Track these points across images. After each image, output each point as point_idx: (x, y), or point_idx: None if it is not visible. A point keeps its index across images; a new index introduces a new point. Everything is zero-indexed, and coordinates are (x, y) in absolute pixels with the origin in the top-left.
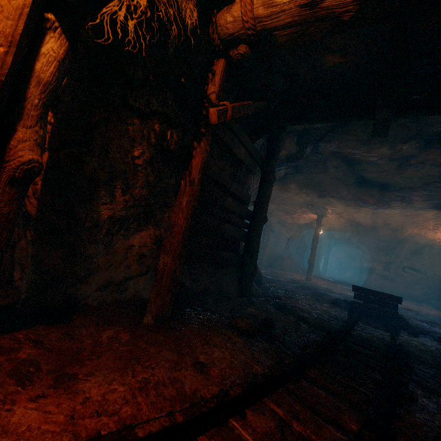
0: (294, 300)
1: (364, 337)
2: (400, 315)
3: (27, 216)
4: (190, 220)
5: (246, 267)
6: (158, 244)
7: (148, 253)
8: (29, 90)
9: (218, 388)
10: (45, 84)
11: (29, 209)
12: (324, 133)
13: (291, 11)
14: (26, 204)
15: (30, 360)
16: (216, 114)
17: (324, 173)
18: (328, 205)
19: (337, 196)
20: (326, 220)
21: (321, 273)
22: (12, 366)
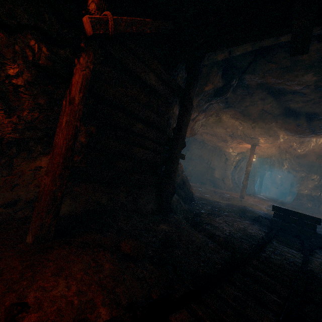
0: (214, 217)
1: (272, 260)
2: (319, 235)
3: None
4: (72, 141)
5: (164, 187)
6: None
7: None
8: None
9: None
10: None
11: None
12: (248, 64)
13: None
14: None
15: None
16: (89, 22)
17: (253, 106)
18: (259, 136)
19: (266, 127)
20: (259, 149)
21: (256, 192)
22: None
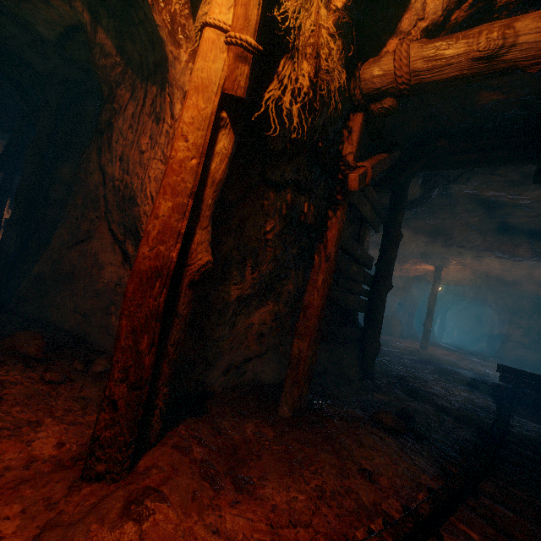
0: (423, 381)
1: (527, 436)
2: None
3: None
4: (325, 300)
5: (368, 343)
6: (277, 321)
7: (267, 331)
8: (205, 192)
9: (397, 503)
10: (217, 183)
11: None
12: (460, 173)
13: (459, 64)
14: None
15: (204, 459)
16: (357, 180)
17: (453, 219)
18: (452, 256)
19: (468, 246)
20: (445, 271)
21: (436, 338)
22: (197, 468)
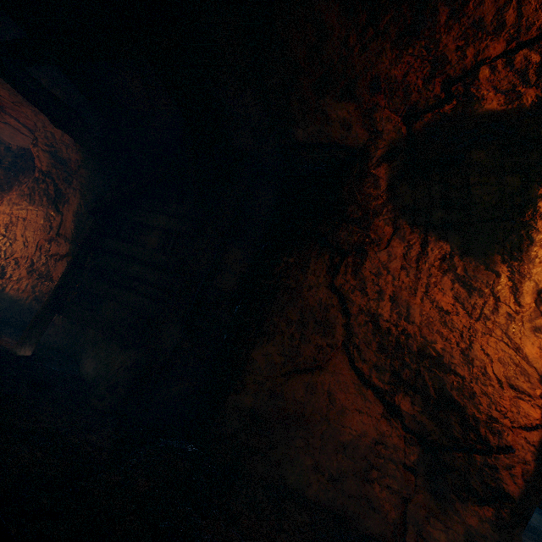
0: None
1: None
2: None
3: (501, 494)
4: None
5: None
6: None
7: None
8: None
9: None
10: None
11: (511, 489)
12: None
13: None
14: (502, 481)
15: None
16: None
17: None
18: None
19: None
20: None
21: None
22: None
